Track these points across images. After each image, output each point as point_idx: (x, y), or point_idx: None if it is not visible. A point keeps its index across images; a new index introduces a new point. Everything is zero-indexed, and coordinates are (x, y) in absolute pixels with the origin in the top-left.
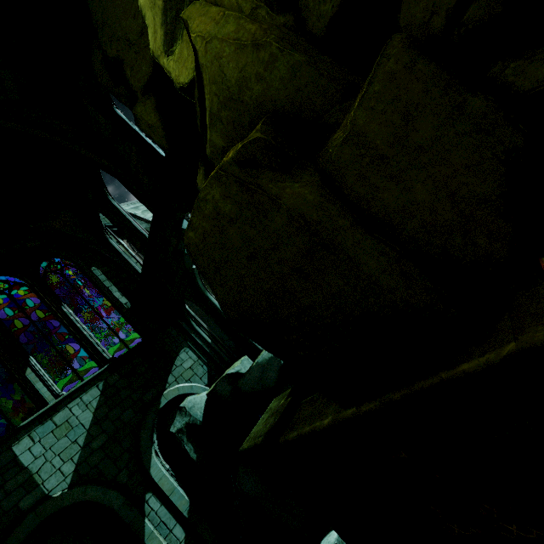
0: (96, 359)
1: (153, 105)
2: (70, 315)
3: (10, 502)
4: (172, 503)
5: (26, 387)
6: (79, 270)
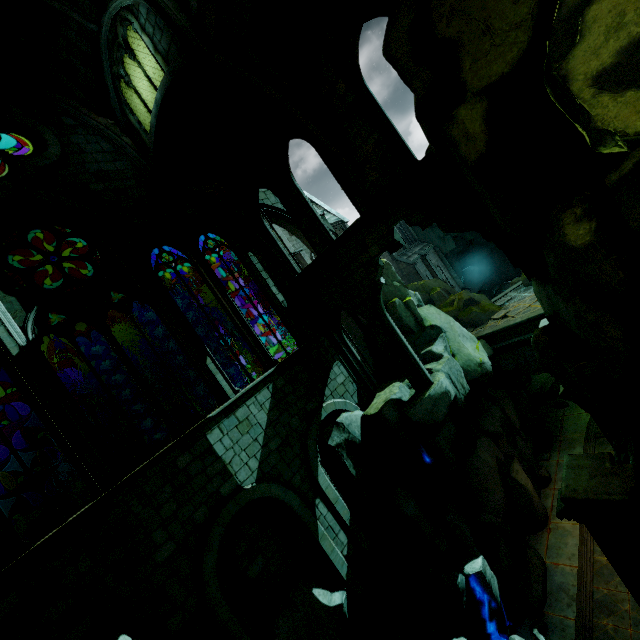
0: (261, 359)
1: (482, 112)
2: (235, 305)
3: (213, 487)
4: (337, 511)
5: (207, 376)
6: (234, 253)
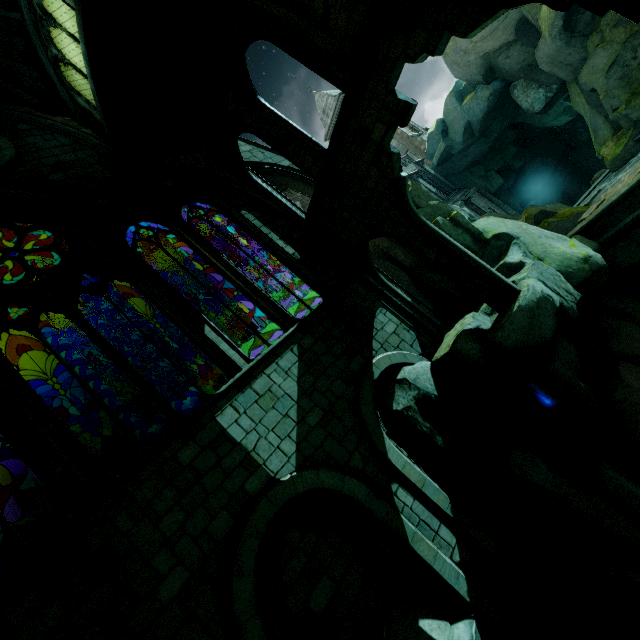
0: (277, 320)
1: None
2: (233, 266)
3: (234, 484)
4: (428, 498)
5: (208, 349)
6: (226, 216)
